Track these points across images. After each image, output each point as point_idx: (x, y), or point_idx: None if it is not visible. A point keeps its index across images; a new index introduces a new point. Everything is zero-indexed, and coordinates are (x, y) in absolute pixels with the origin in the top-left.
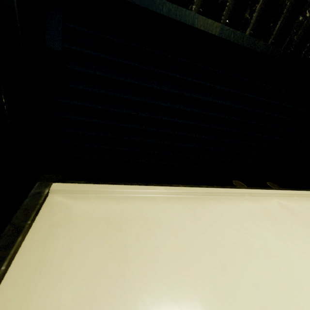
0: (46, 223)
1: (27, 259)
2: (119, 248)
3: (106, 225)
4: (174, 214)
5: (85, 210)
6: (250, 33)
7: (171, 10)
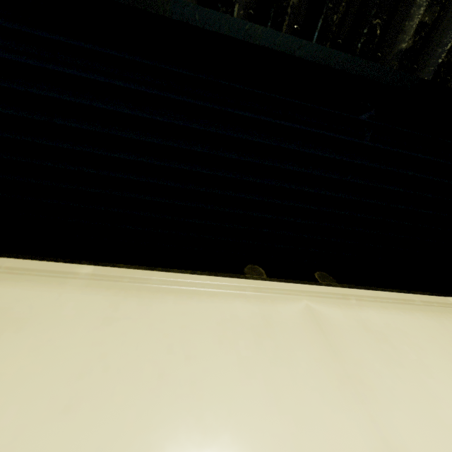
0: None
1: None
2: None
3: None
4: (71, 311)
5: None
6: (242, 13)
7: None
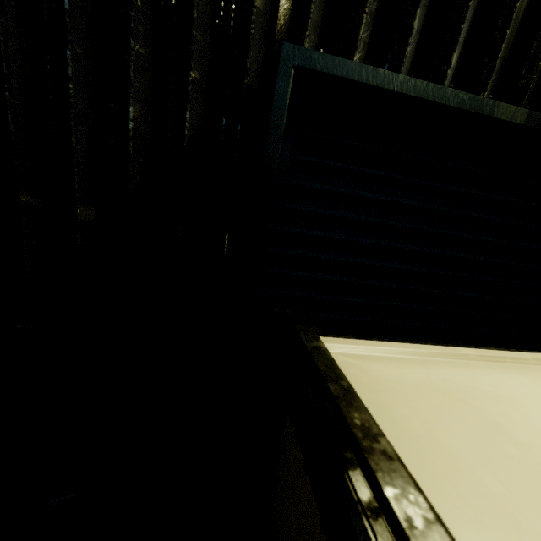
0: (359, 386)
1: (387, 430)
2: (493, 427)
3: (441, 396)
4: (524, 389)
5: (391, 374)
6: None
7: (464, 101)
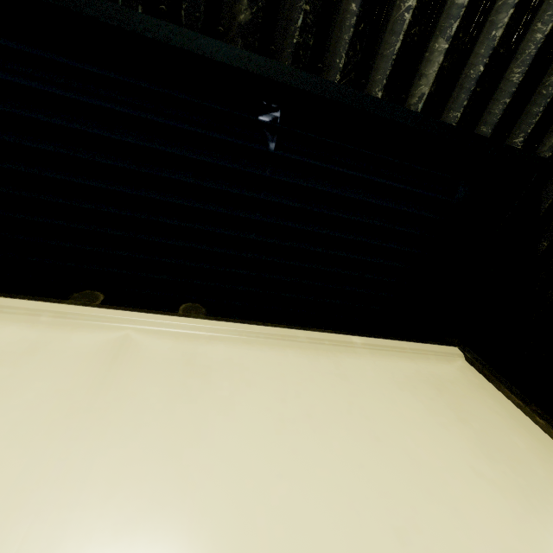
0: None
1: None
2: None
3: None
4: None
5: None
6: None
7: None
